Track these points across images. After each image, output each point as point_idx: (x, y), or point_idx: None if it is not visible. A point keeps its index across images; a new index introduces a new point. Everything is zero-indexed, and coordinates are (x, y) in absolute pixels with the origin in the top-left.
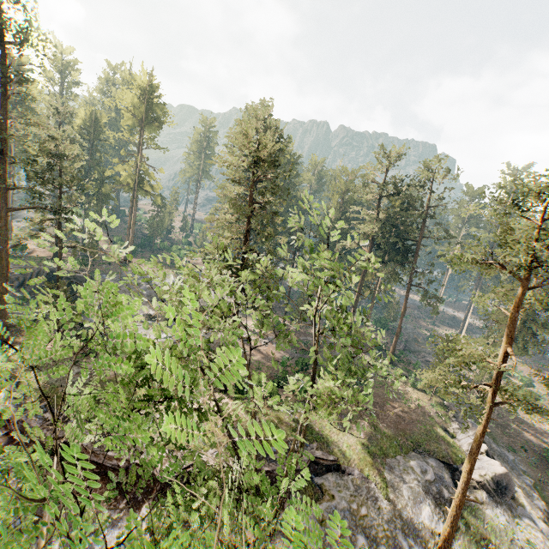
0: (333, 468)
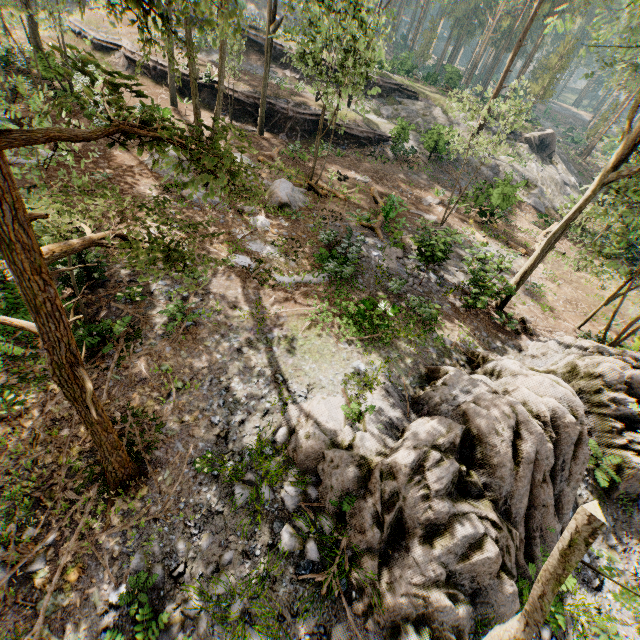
0: (413, 99)
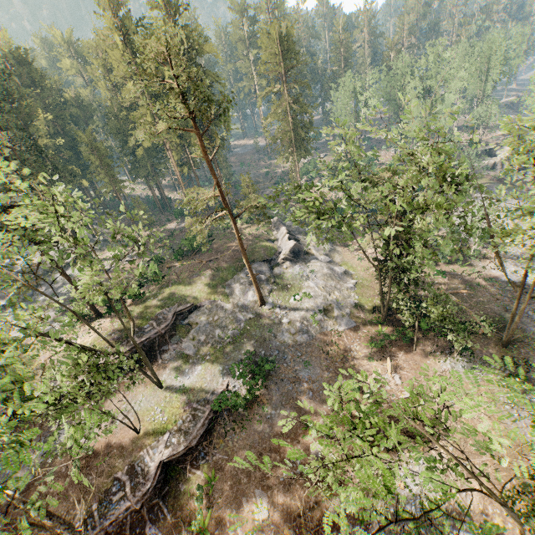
0: (193, 310)
